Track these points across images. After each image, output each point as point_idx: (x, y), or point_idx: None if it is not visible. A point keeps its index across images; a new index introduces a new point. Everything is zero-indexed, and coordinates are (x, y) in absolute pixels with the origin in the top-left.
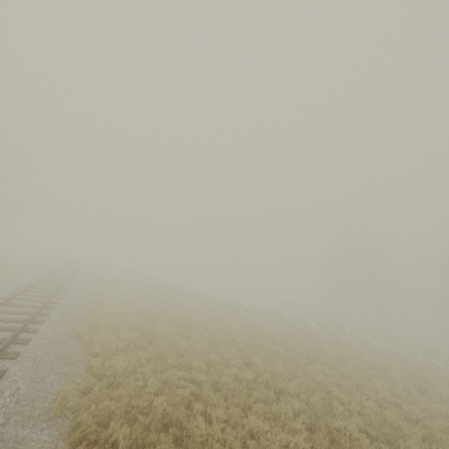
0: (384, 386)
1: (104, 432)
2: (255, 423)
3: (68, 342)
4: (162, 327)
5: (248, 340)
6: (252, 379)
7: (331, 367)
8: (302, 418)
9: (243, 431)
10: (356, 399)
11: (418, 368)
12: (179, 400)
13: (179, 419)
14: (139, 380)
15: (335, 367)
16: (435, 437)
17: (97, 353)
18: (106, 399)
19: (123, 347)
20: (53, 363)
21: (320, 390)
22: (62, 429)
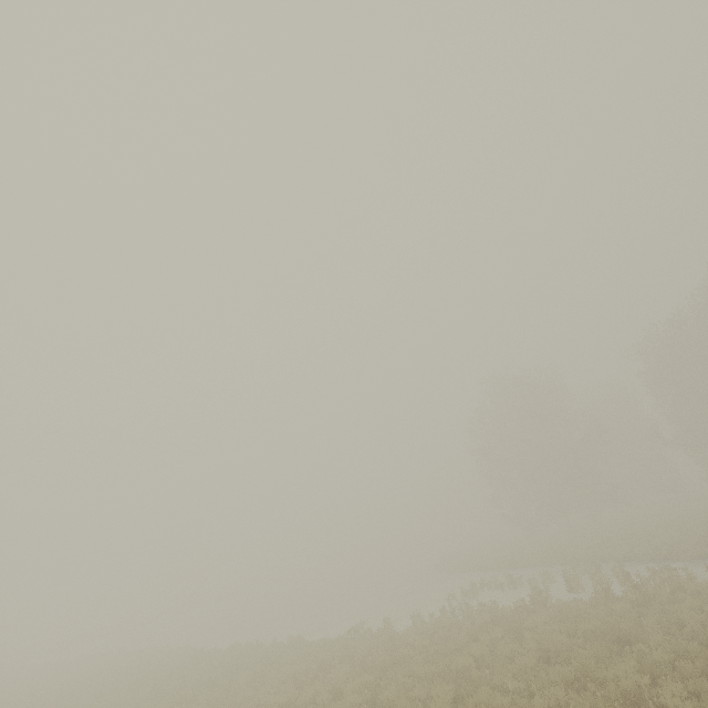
0: None
1: None
2: None
3: None
4: None
5: None
6: None
7: None
8: None
9: None
10: None
11: None
12: None
13: None
14: None
15: None
16: None
17: None
18: None
19: None
20: None
21: None
22: None
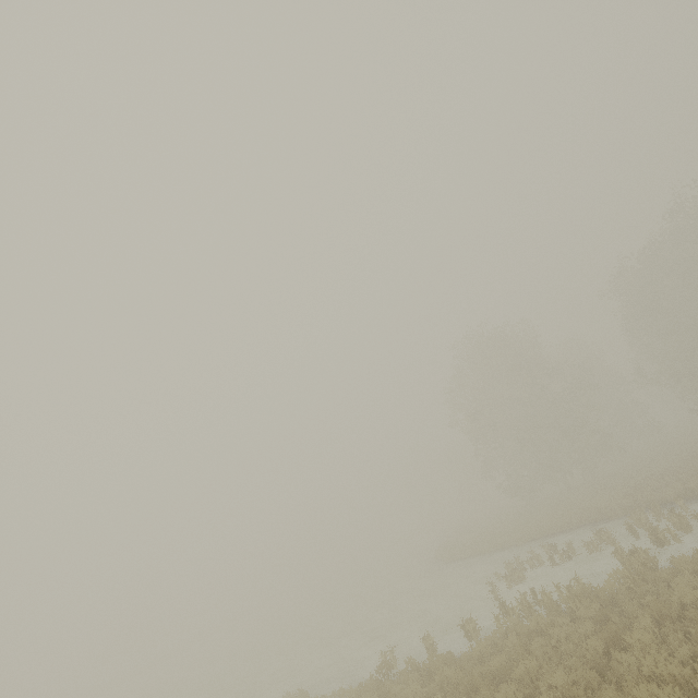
0: None
1: None
2: None
3: None
4: None
5: None
6: None
7: None
8: None
9: None
10: None
11: None
12: None
13: None
14: None
15: None
16: None
17: None
18: None
19: None
20: None
21: None
22: None
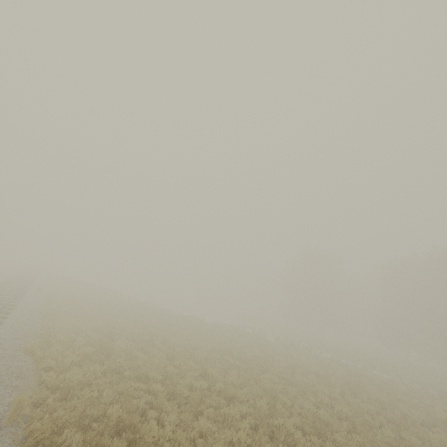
0: (324, 391)
1: (57, 439)
2: (204, 425)
3: (19, 356)
4: (120, 343)
5: (206, 353)
6: (207, 389)
7: (281, 377)
8: (248, 420)
9: (193, 432)
10: (298, 403)
11: (356, 376)
12: (134, 408)
13: (133, 425)
14: (95, 392)
15: (284, 376)
16: (357, 429)
17: (50, 368)
18: (61, 409)
19: (79, 361)
20: (3, 377)
21: (267, 395)
22: (14, 437)
